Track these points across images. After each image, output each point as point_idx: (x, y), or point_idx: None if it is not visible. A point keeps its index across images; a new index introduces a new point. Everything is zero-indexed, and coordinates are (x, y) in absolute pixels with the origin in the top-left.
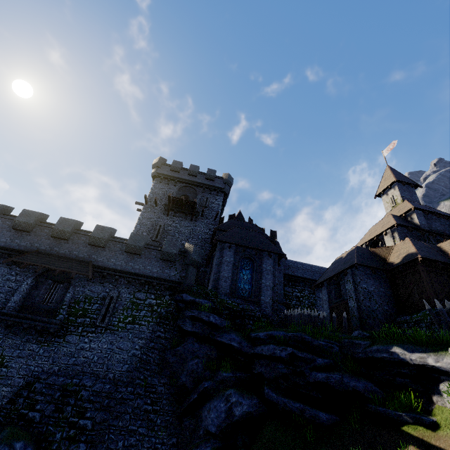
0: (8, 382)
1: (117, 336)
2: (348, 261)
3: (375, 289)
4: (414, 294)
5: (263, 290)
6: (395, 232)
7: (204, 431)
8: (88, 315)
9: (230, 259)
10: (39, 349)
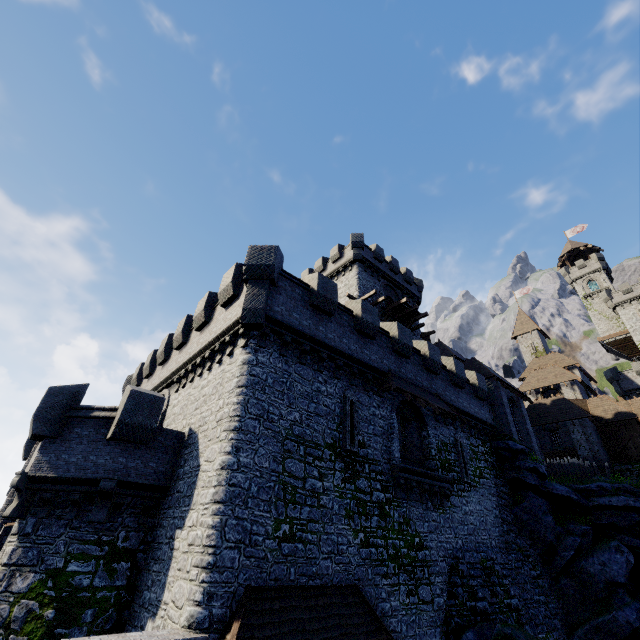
0: (436, 569)
1: (479, 494)
2: (569, 411)
3: (598, 440)
4: (630, 447)
5: (531, 436)
6: (575, 385)
7: (606, 584)
8: (453, 468)
9: (506, 401)
10: (439, 518)
